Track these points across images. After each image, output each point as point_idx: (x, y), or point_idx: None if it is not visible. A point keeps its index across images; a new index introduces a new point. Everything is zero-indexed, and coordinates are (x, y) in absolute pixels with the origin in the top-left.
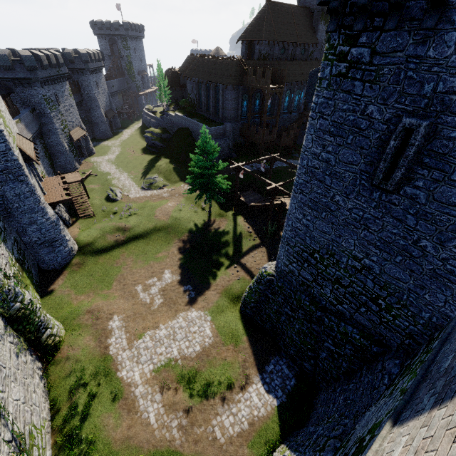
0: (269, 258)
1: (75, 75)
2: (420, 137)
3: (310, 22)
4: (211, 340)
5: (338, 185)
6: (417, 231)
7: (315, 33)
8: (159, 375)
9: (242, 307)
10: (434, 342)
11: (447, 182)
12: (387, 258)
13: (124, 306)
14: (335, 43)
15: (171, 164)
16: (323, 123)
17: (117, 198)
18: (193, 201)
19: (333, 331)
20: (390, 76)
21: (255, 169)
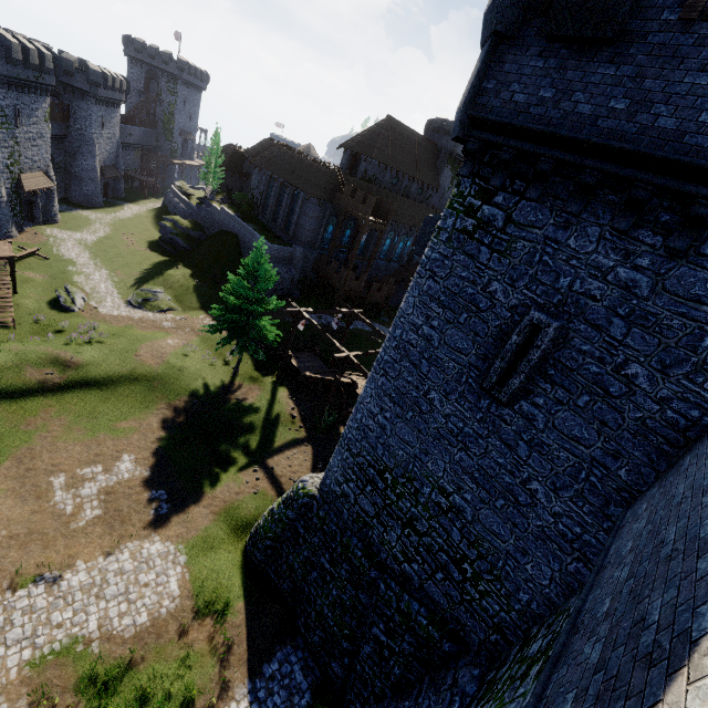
0: (315, 465)
1: (67, 95)
2: (548, 339)
3: (435, 161)
4: (175, 605)
5: (437, 377)
6: (529, 466)
7: (439, 176)
8: (40, 673)
9: (250, 545)
10: (532, 644)
11: (572, 407)
12: (486, 499)
13: (11, 512)
14: (465, 191)
15: (193, 278)
16: (432, 286)
17: (74, 307)
18: (213, 346)
19: (390, 608)
20: (524, 254)
21: (324, 322)
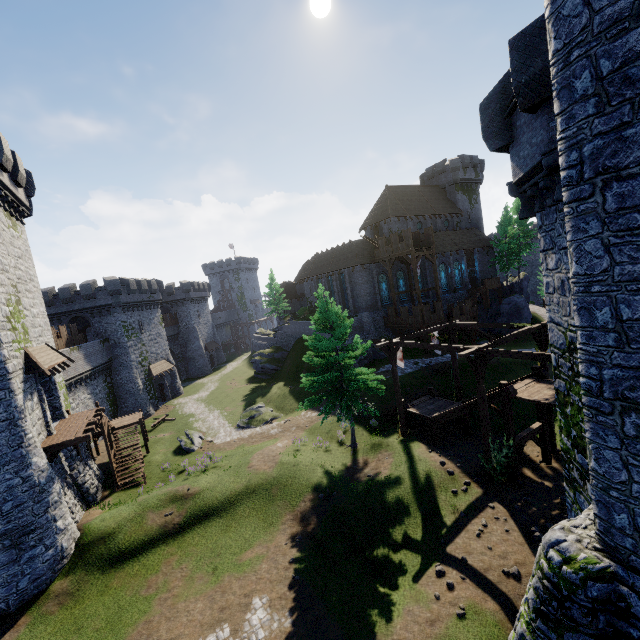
0: (526, 535)
1: (174, 308)
2: None
3: (444, 196)
4: None
5: None
6: None
7: (455, 204)
8: None
9: None
10: None
11: None
12: None
13: None
14: None
15: (286, 387)
16: None
17: (193, 446)
18: (321, 432)
19: None
20: None
21: (423, 366)
